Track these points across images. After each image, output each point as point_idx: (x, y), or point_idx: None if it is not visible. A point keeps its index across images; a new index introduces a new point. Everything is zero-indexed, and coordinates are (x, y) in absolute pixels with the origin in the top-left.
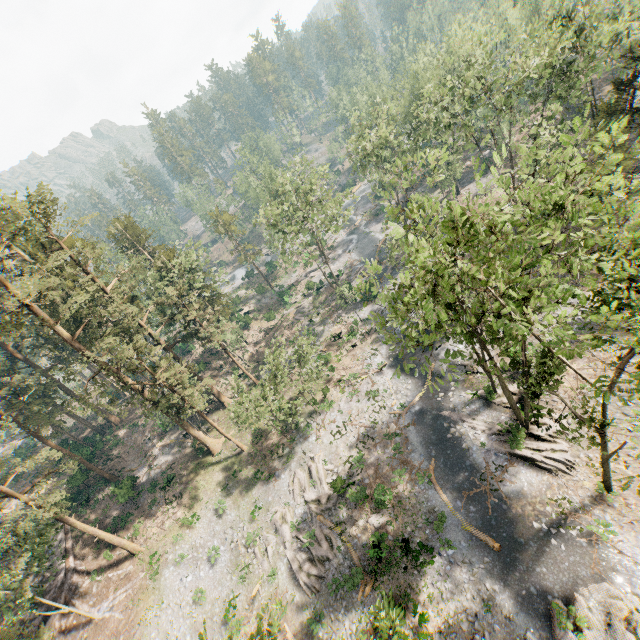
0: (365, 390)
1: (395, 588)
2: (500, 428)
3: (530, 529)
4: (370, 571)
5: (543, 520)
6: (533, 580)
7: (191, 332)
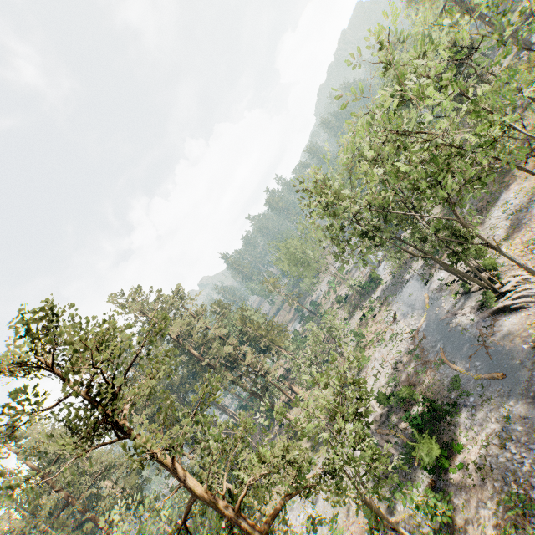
0: (388, 337)
1: (441, 446)
2: (479, 303)
3: (521, 351)
4: (415, 438)
5: (528, 340)
6: (534, 382)
7: (264, 347)
